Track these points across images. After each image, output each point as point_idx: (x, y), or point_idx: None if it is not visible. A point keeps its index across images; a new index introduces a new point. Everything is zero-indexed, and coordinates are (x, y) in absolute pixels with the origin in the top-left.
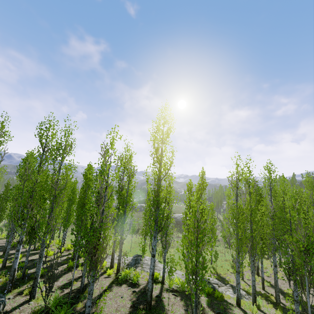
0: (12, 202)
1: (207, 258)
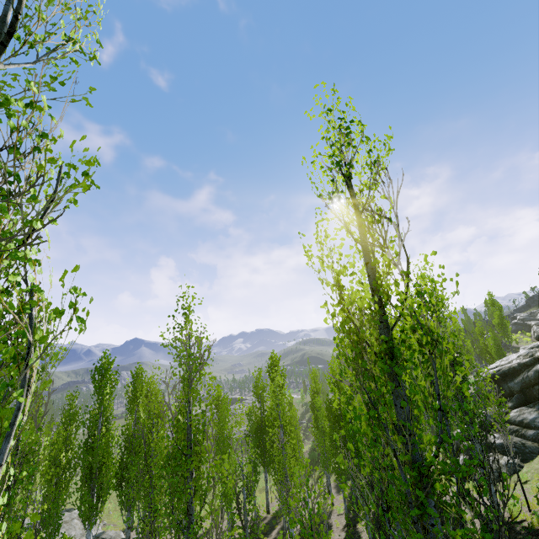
0: None
1: (210, 498)
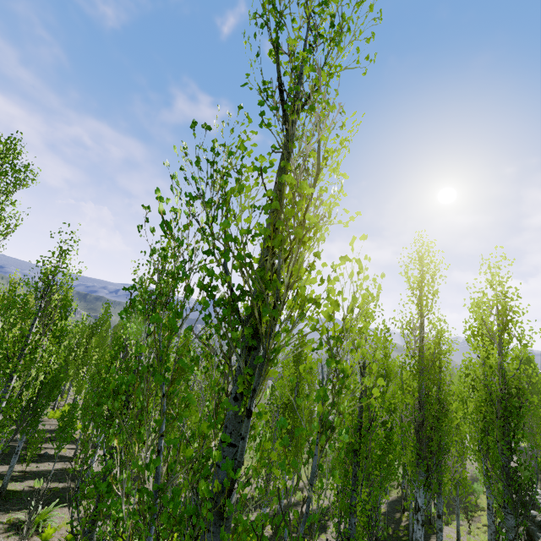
0: None
1: None
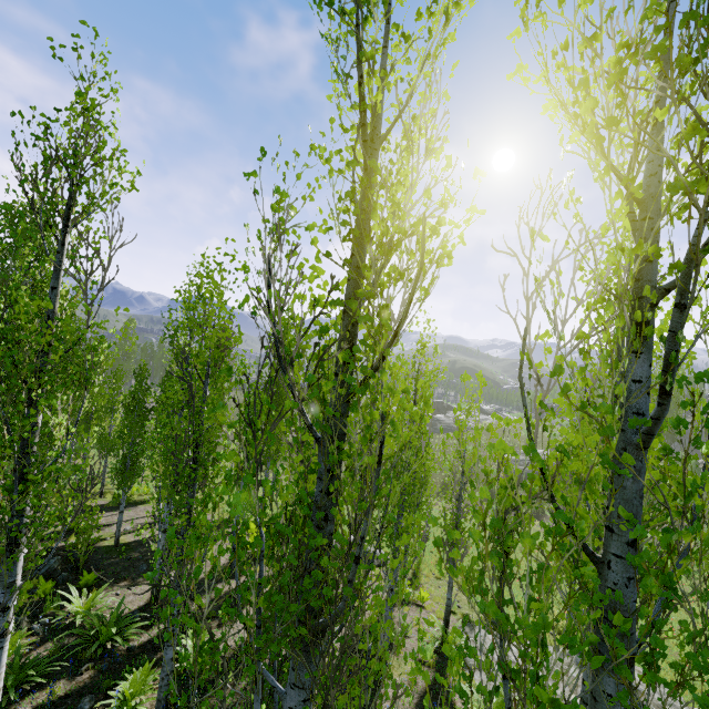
0: (164, 477)
1: None
